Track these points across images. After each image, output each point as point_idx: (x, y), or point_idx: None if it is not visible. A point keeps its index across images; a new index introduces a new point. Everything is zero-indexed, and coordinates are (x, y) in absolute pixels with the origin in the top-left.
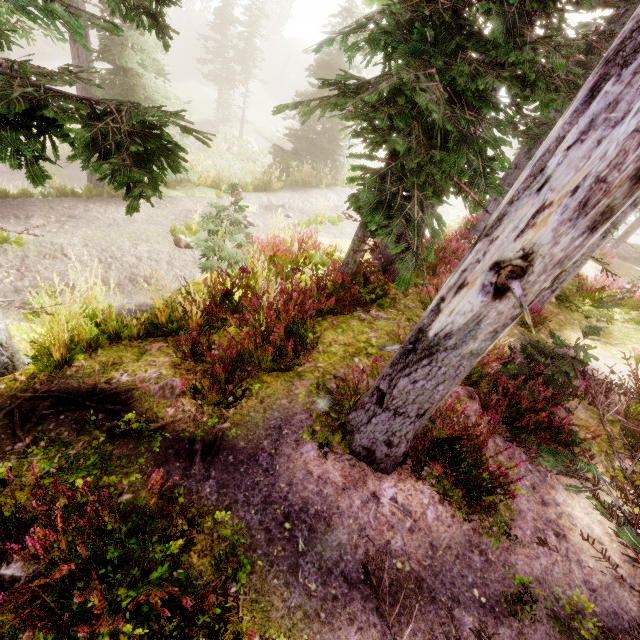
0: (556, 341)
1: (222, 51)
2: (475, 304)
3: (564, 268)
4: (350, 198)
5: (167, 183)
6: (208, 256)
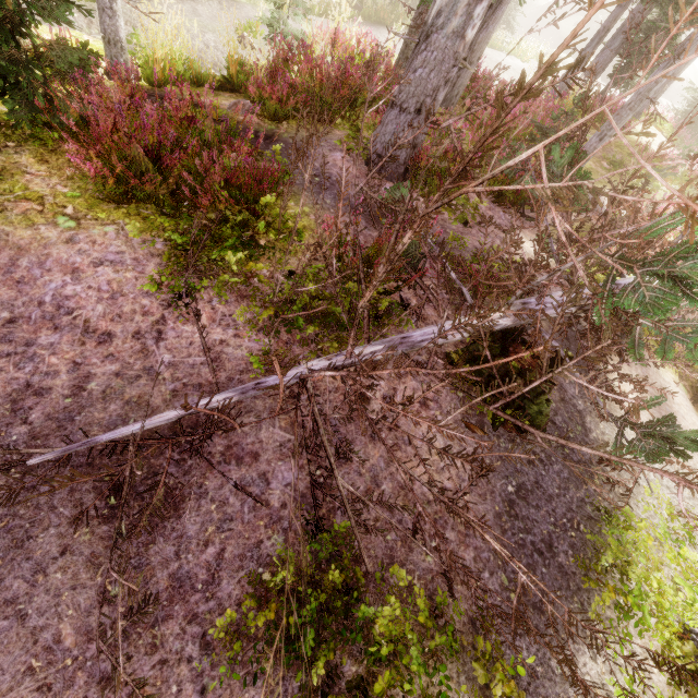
0: (553, 115)
1: None
2: None
3: None
4: None
5: None
6: (273, 26)
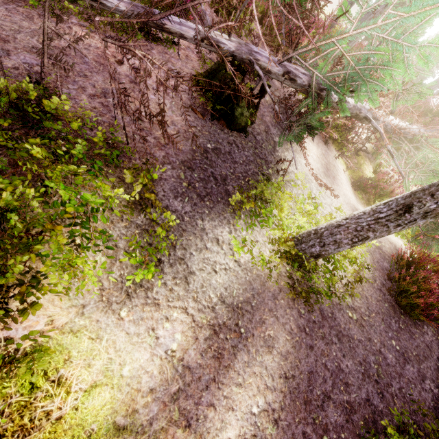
0: None
1: None
2: None
3: None
4: None
5: None
6: None
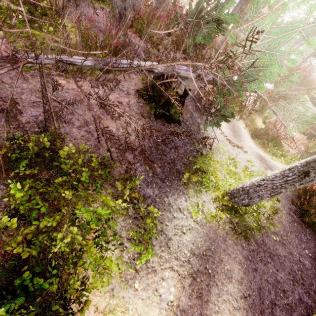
0: None
1: None
2: None
3: None
4: None
5: None
6: None
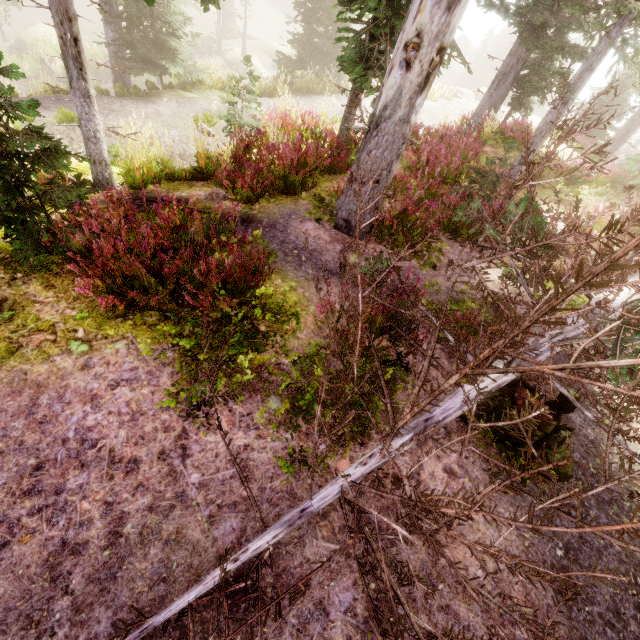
0: (488, 161)
1: None
2: (397, 78)
3: (443, 44)
4: (340, 64)
5: (183, 86)
6: (231, 121)
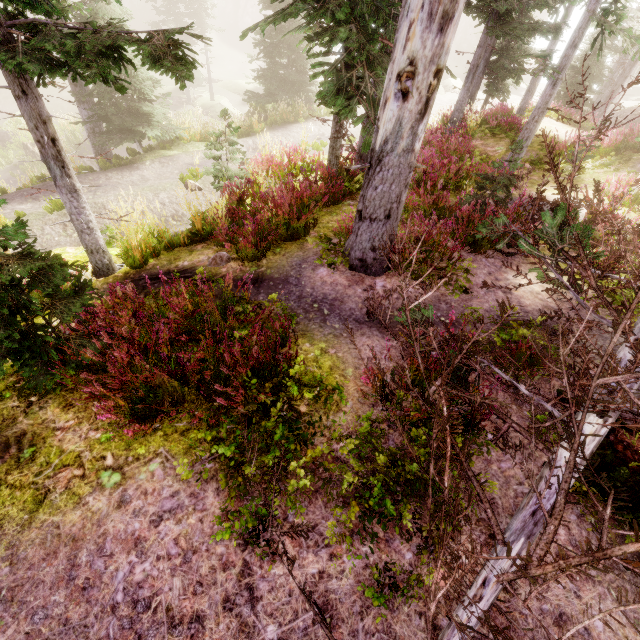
0: (495, 165)
1: (172, 8)
2: (394, 110)
3: (439, 66)
4: (318, 98)
5: (163, 145)
6: (218, 176)
